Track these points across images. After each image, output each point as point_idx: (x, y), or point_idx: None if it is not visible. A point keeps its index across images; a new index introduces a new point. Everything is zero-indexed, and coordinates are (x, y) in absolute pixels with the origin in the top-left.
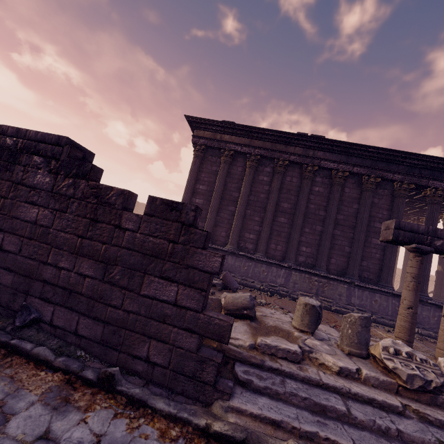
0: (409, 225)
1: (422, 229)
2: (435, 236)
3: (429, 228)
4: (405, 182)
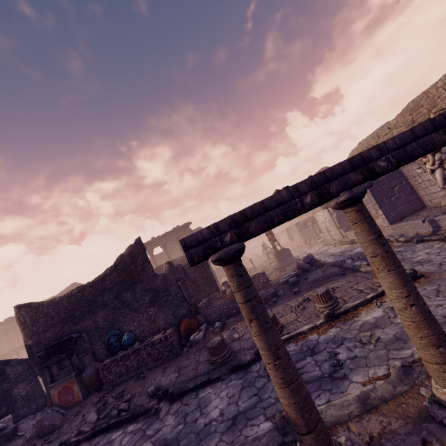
0: None
1: None
2: None
3: None
4: None
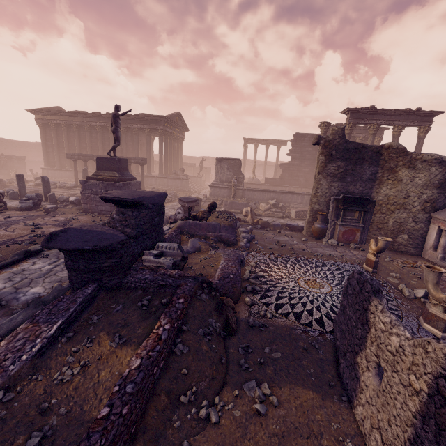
0: (69, 153)
1: (72, 154)
2: (75, 155)
3: (73, 154)
4: (121, 127)
